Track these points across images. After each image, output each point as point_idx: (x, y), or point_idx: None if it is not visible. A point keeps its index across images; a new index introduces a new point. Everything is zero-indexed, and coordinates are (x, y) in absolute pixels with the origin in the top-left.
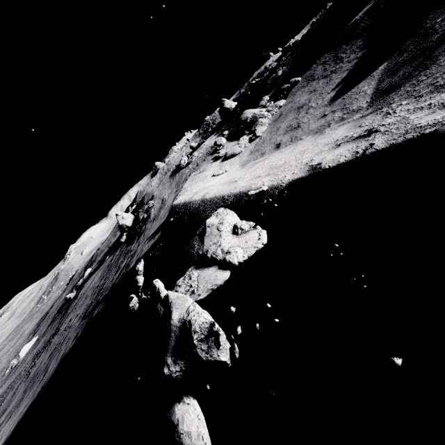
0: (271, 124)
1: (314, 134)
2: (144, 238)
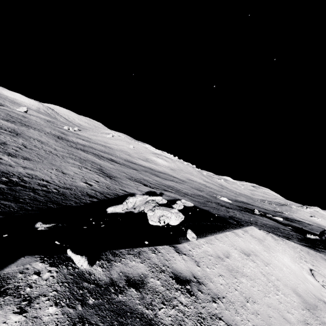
0: None
1: None
2: None
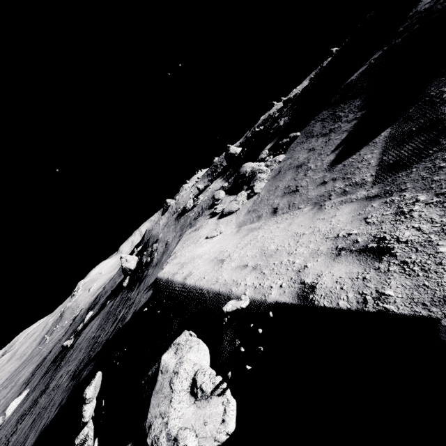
0: (270, 180)
1: (313, 205)
2: (144, 287)
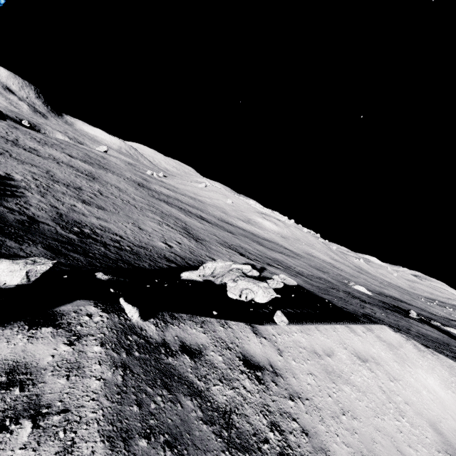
0: None
1: None
2: None
